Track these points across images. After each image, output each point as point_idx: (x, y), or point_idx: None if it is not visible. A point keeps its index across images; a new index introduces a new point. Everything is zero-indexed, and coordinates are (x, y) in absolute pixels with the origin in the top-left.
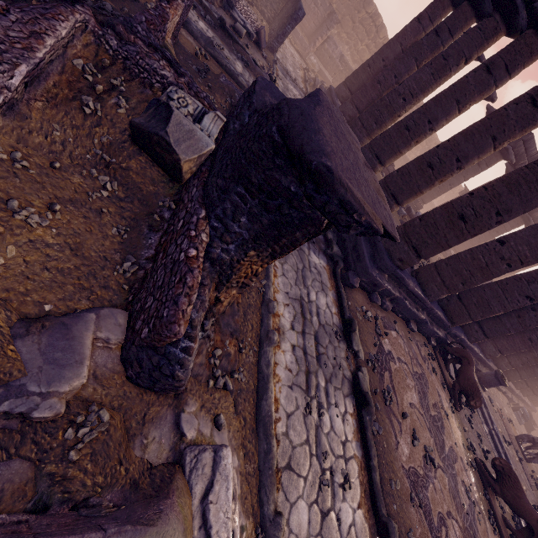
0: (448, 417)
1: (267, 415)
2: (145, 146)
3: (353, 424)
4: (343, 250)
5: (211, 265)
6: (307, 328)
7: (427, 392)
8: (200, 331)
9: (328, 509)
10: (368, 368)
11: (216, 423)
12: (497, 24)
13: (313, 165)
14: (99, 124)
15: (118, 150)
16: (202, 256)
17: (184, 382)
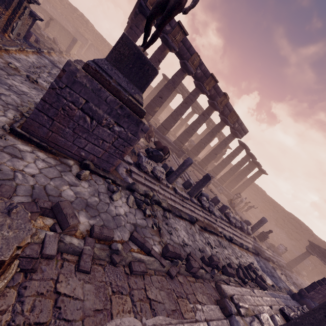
0: None
1: (7, 46)
2: None
3: None
4: None
5: None
6: (45, 68)
7: None
8: None
9: (32, 74)
10: None
11: None
12: None
13: None
14: None
15: None
16: None
17: None
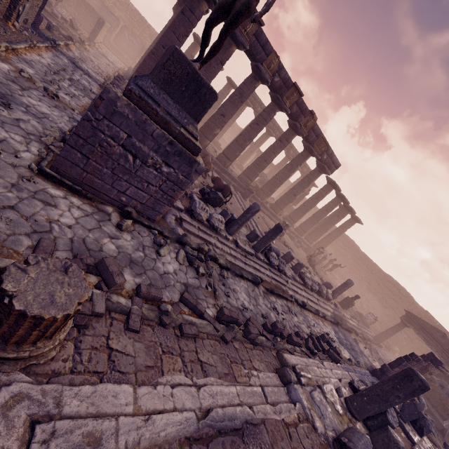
0: None
1: (15, 43)
2: None
3: (88, 102)
4: None
5: None
6: (65, 72)
7: None
8: None
9: (50, 85)
10: None
11: None
12: None
13: None
14: None
15: None
16: None
17: None
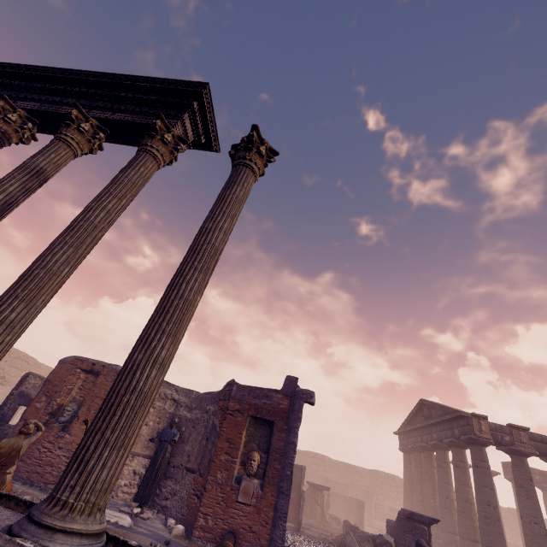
0: None
1: None
2: None
3: None
4: None
5: None
6: None
7: None
8: None
9: None
10: None
11: None
12: (427, 452)
13: (410, 512)
14: None
15: None
16: None
17: None
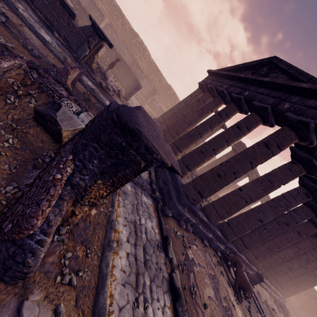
0: (235, 307)
1: (102, 307)
2: (41, 122)
3: (170, 316)
4: (162, 195)
5: (71, 188)
6: (138, 241)
7: (219, 288)
8: (56, 235)
9: None
10: (179, 270)
11: (56, 312)
12: (220, 100)
13: (130, 127)
14: (14, 109)
15: (23, 122)
16: (65, 179)
17: (33, 268)
